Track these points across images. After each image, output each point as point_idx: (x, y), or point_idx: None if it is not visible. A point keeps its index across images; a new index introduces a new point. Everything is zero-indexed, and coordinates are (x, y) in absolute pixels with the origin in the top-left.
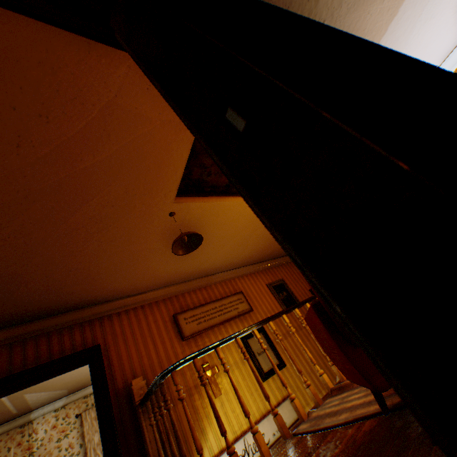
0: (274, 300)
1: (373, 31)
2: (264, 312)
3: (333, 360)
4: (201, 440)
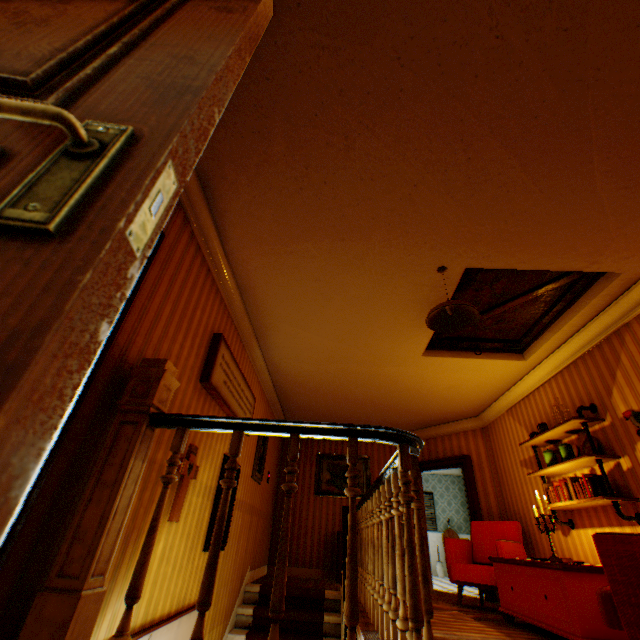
0: (255, 447)
1: None
2: (247, 450)
3: (632, 606)
4: (116, 588)
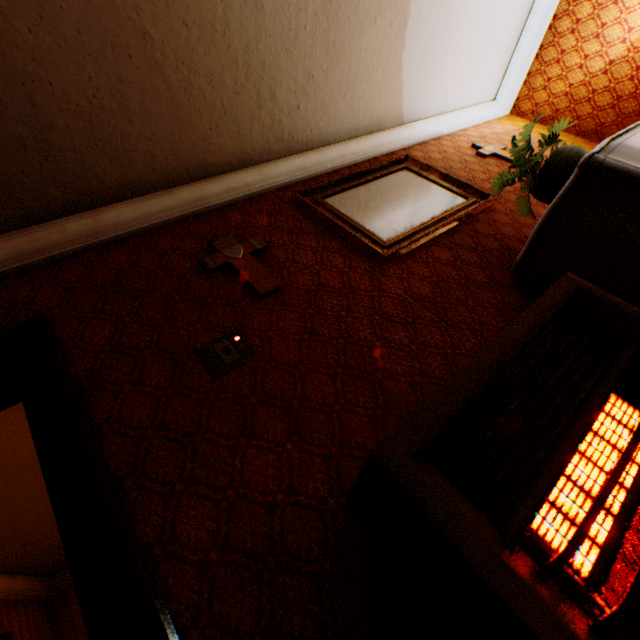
0: None
1: (381, 59)
2: None
3: None
4: None
